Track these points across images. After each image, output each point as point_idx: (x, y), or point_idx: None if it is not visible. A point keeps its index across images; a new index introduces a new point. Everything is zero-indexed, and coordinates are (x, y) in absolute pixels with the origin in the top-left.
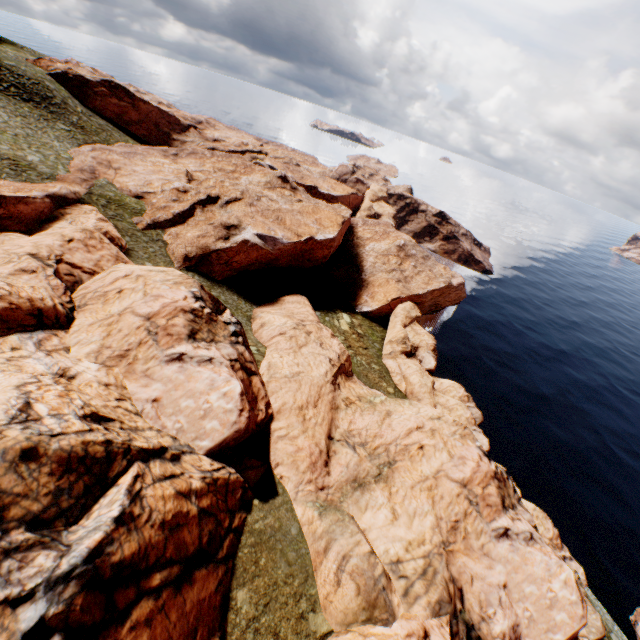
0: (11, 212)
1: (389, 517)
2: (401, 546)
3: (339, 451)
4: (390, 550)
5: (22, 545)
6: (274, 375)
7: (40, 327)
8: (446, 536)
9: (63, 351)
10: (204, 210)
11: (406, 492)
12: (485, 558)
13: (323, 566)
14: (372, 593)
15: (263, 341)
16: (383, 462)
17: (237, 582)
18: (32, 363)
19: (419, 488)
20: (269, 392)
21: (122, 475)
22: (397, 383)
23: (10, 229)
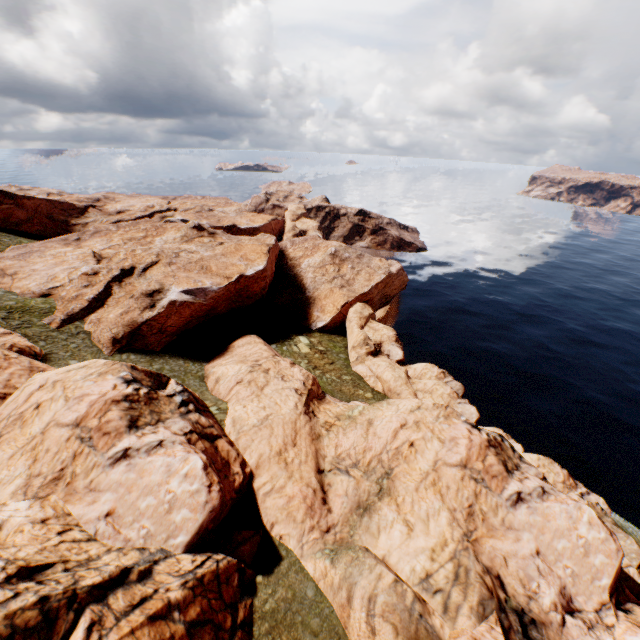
0: None
1: (404, 531)
2: (425, 558)
3: (333, 482)
4: (416, 567)
5: None
6: (241, 429)
7: None
8: (465, 526)
9: None
10: (122, 285)
11: (412, 497)
12: (510, 532)
13: (352, 619)
14: (411, 627)
15: (222, 397)
16: (380, 475)
17: None
18: None
19: (423, 487)
20: (241, 450)
21: (71, 633)
22: (373, 386)
23: None
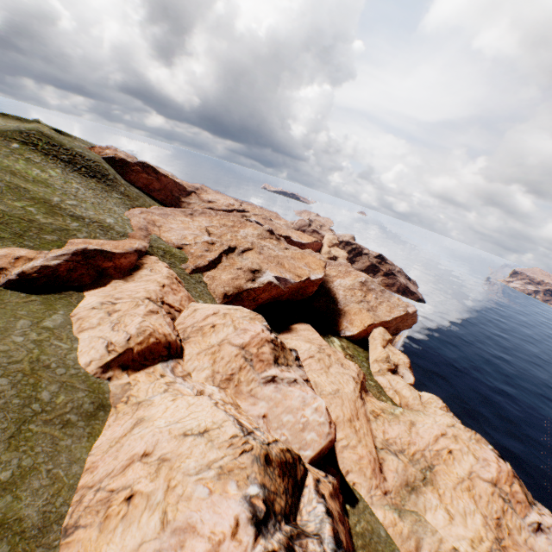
0: (116, 264)
1: (446, 517)
2: (466, 544)
3: (386, 458)
4: (460, 548)
5: (292, 534)
6: (322, 392)
7: (169, 357)
8: (496, 532)
9: (189, 376)
10: (227, 257)
11: (451, 493)
12: None
13: None
14: None
15: None
16: (424, 466)
17: None
18: (182, 387)
19: (460, 489)
20: None
21: (305, 477)
22: (391, 397)
23: (113, 277)
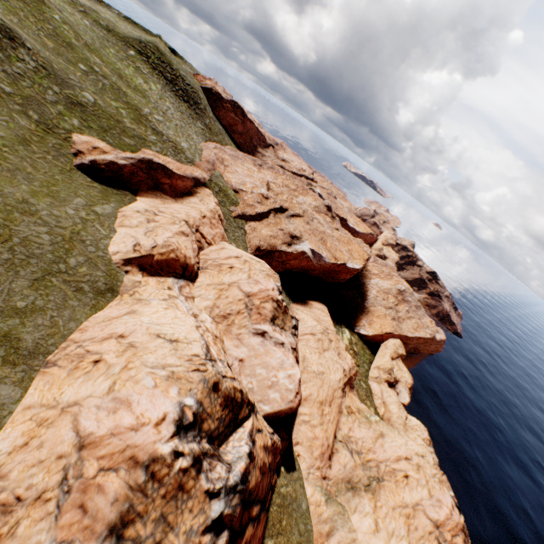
0: (172, 183)
1: (372, 527)
2: None
3: (340, 450)
4: None
5: (208, 452)
6: (306, 367)
7: (182, 276)
8: None
9: (192, 299)
10: (275, 216)
11: (388, 510)
12: None
13: None
14: None
15: None
16: (373, 475)
17: (268, 532)
18: (181, 304)
19: (399, 511)
20: (301, 380)
21: (245, 420)
22: (377, 405)
23: (167, 194)
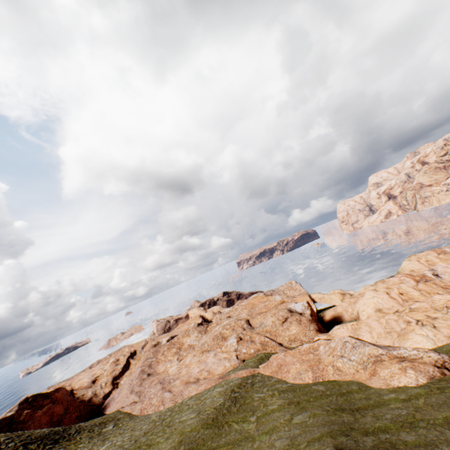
0: None
1: None
2: None
3: None
4: None
5: None
6: None
7: None
8: None
9: None
10: (258, 333)
11: None
12: None
13: None
14: None
15: None
16: None
17: None
18: None
19: (446, 262)
20: None
21: None
22: None
23: None
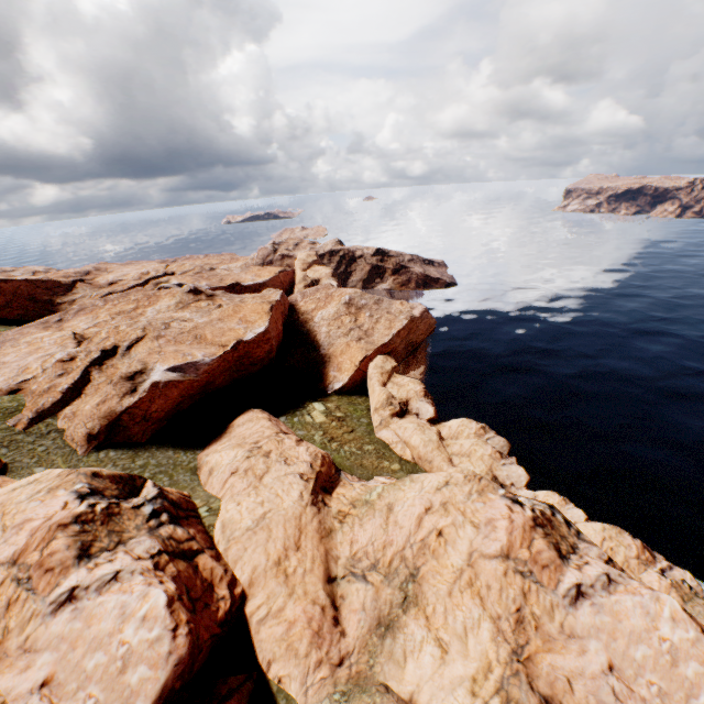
0: None
1: (437, 654)
2: (465, 692)
3: (347, 592)
4: None
5: None
6: (232, 536)
7: None
8: (514, 640)
9: None
10: (102, 369)
11: (445, 605)
12: (572, 641)
13: None
14: None
15: (216, 492)
16: (404, 578)
17: None
18: None
19: (458, 590)
20: (231, 563)
21: None
22: (401, 454)
23: None
